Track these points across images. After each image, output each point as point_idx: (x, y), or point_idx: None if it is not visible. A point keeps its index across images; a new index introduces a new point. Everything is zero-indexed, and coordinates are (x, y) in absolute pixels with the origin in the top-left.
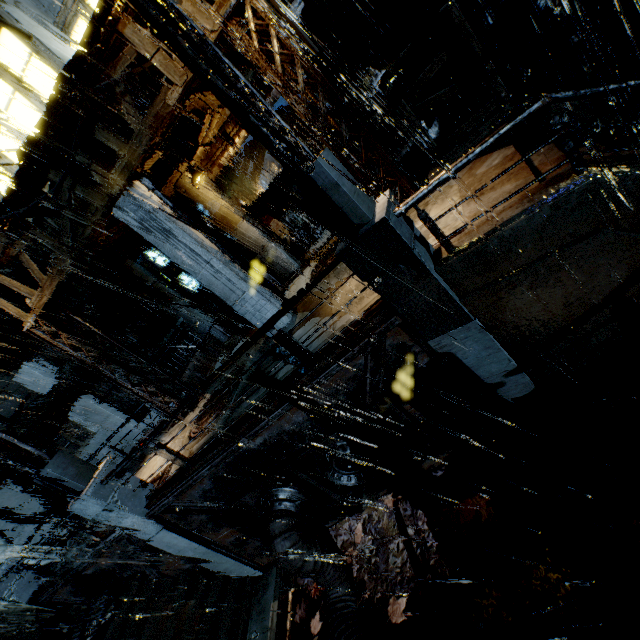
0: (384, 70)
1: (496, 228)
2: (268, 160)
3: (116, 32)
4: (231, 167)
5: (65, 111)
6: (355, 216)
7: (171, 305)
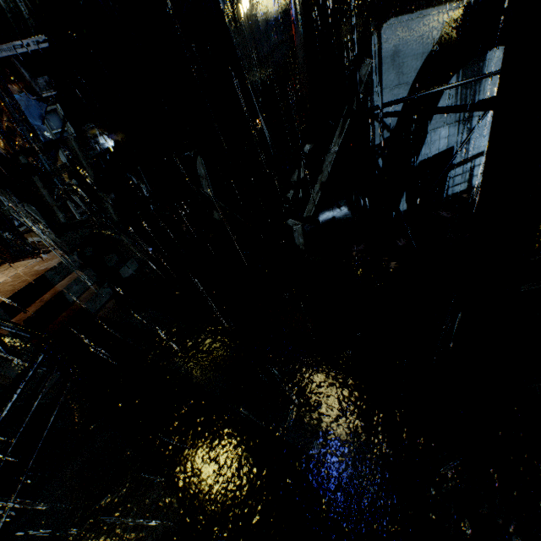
0: (106, 135)
1: None
2: None
3: None
4: None
5: None
6: None
7: None
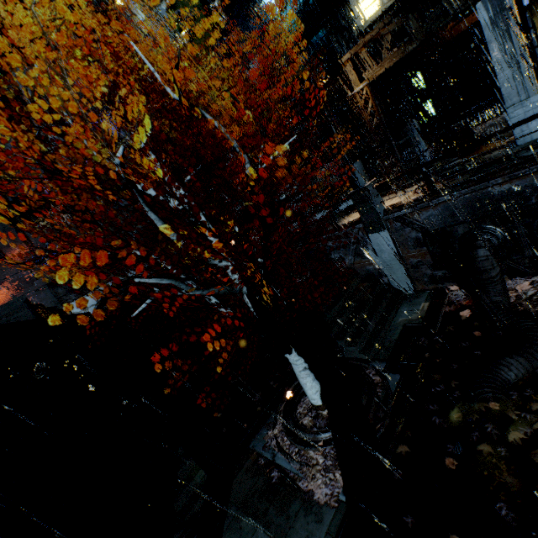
0: None
1: None
2: None
3: None
4: (533, 6)
5: None
6: None
7: (409, 122)
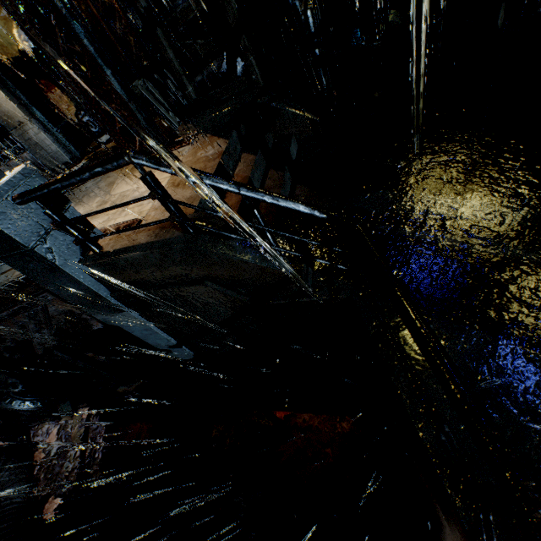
0: None
1: (126, 249)
2: None
3: None
4: None
5: None
6: None
7: None
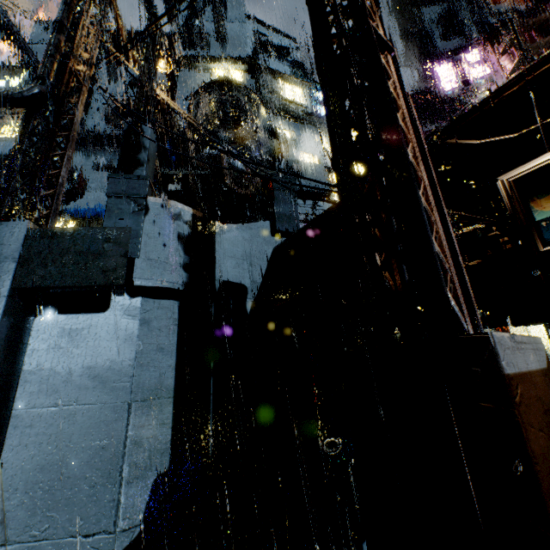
0: None
1: None
2: None
3: None
4: None
5: None
6: None
7: None
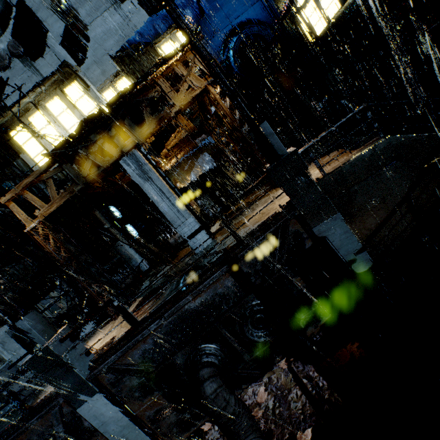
0: None
1: (347, 161)
2: (198, 164)
3: (154, 80)
4: (173, 168)
5: (116, 106)
6: (279, 150)
7: (117, 243)
